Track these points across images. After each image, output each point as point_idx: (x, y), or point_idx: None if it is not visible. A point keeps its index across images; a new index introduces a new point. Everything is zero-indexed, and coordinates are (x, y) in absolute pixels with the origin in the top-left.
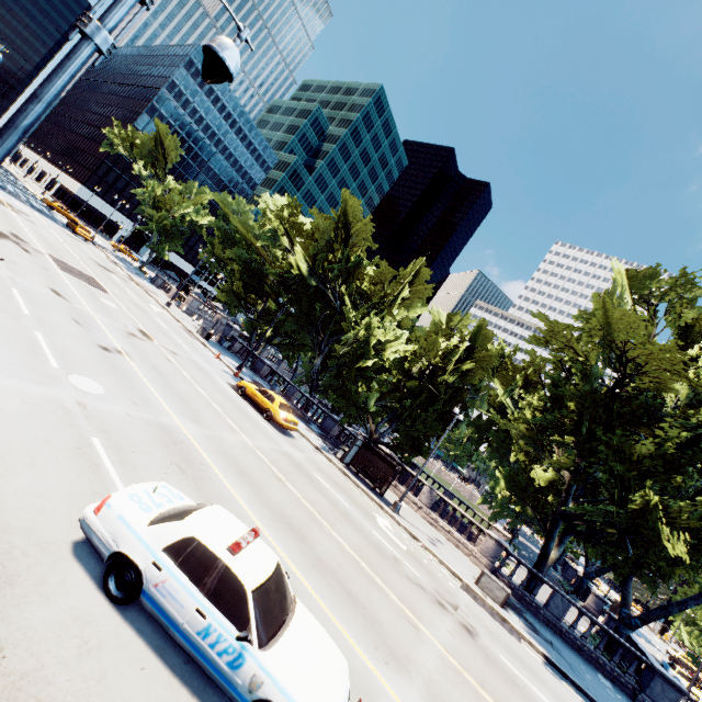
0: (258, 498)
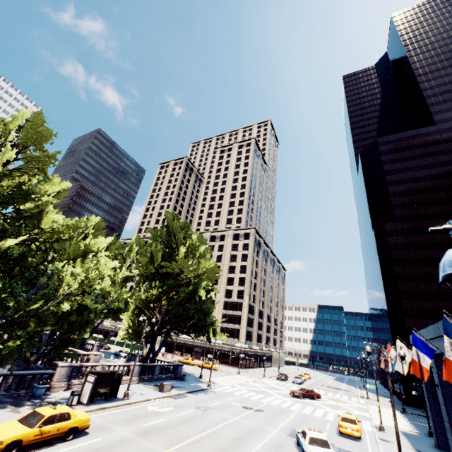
0: (237, 448)
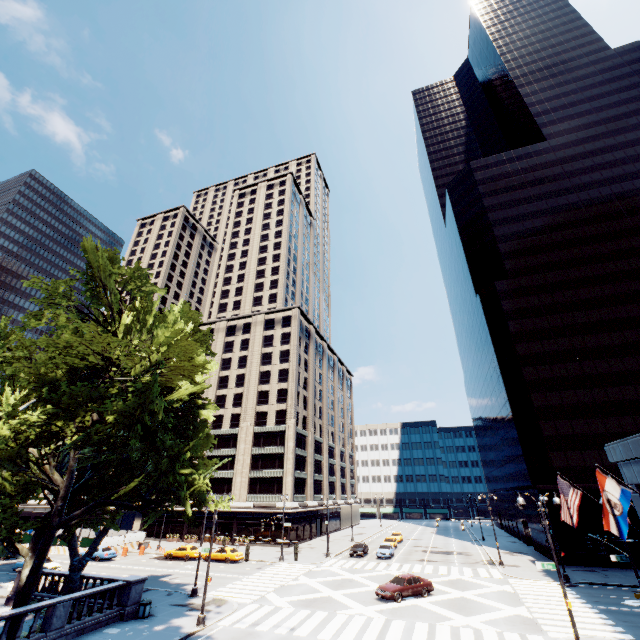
0: None
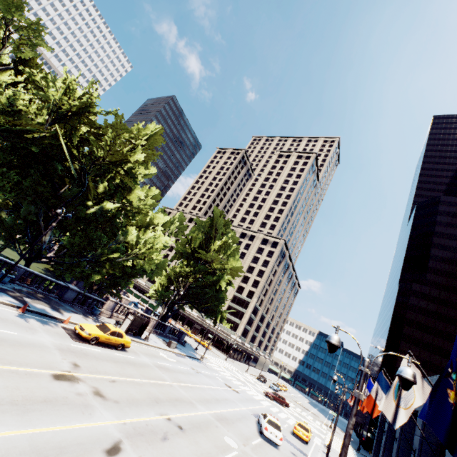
0: (216, 403)
